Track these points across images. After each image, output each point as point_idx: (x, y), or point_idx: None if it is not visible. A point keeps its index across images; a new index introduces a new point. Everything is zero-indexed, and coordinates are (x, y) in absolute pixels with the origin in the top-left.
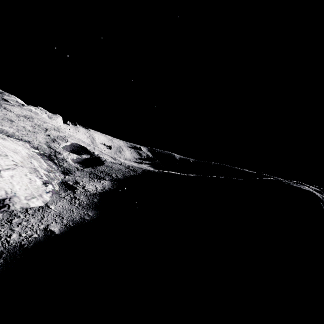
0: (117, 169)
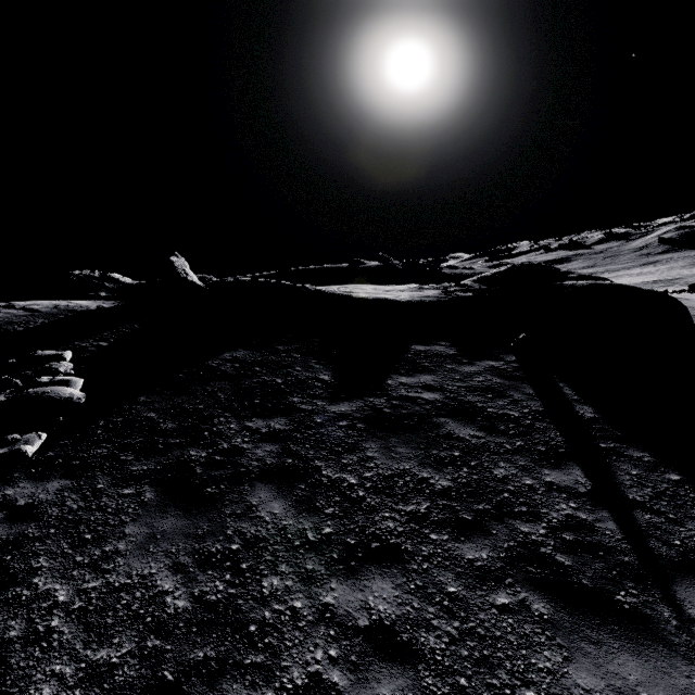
0: None
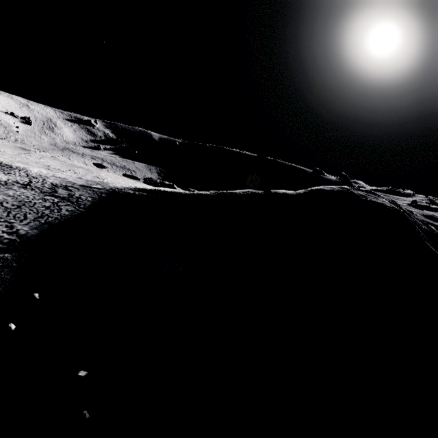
0: (13, 206)
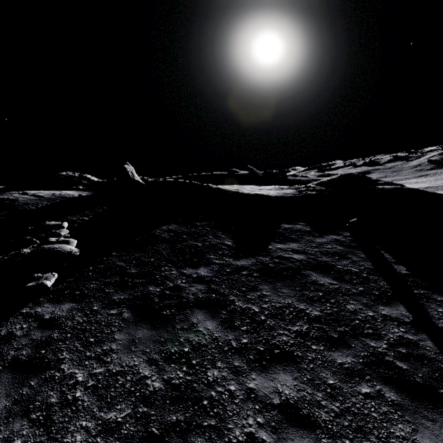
0: None
